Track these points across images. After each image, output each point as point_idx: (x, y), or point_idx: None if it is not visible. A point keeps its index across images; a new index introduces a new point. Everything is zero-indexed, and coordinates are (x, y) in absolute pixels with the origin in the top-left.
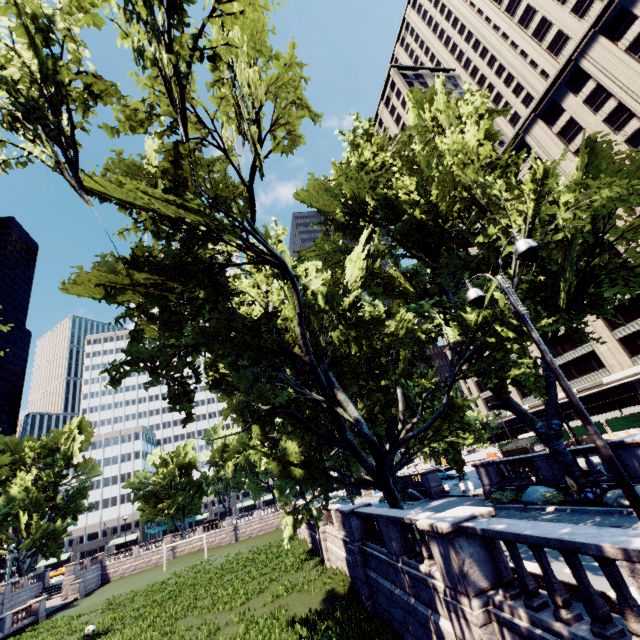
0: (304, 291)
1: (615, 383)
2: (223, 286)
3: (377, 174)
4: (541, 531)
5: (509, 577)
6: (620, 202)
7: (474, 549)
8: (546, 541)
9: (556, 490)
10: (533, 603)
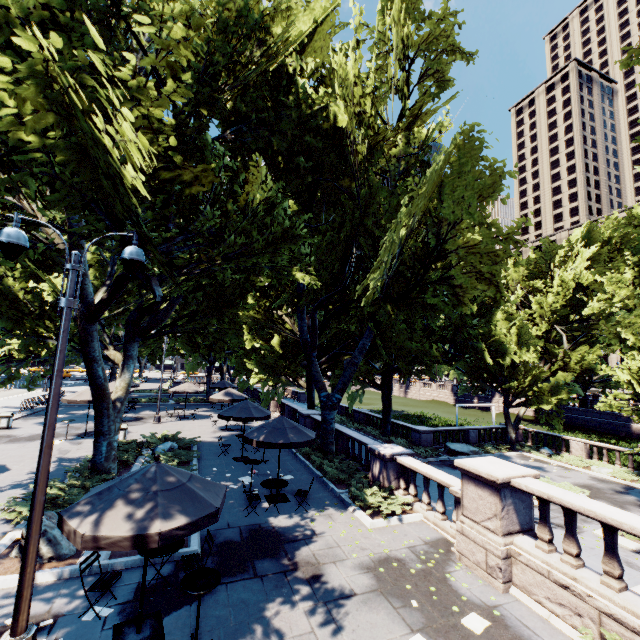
0: None
1: None
2: None
3: None
4: None
5: None
6: None
7: None
8: None
9: None
10: None
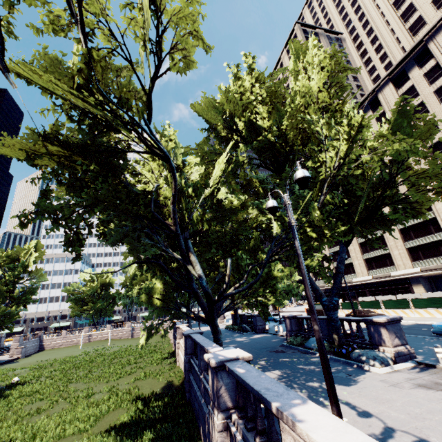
0: (186, 180)
1: (398, 277)
2: (116, 166)
3: (246, 101)
4: (256, 382)
5: (244, 404)
6: (412, 153)
7: (231, 380)
8: (253, 390)
9: (327, 342)
10: (248, 425)
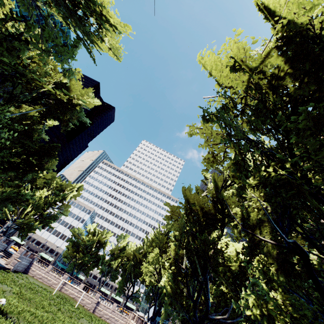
0: None
1: None
2: None
3: None
4: None
5: None
6: None
7: None
8: None
9: None
10: None
